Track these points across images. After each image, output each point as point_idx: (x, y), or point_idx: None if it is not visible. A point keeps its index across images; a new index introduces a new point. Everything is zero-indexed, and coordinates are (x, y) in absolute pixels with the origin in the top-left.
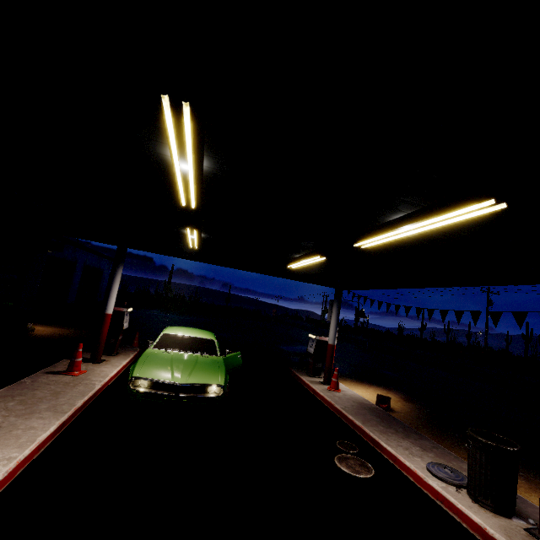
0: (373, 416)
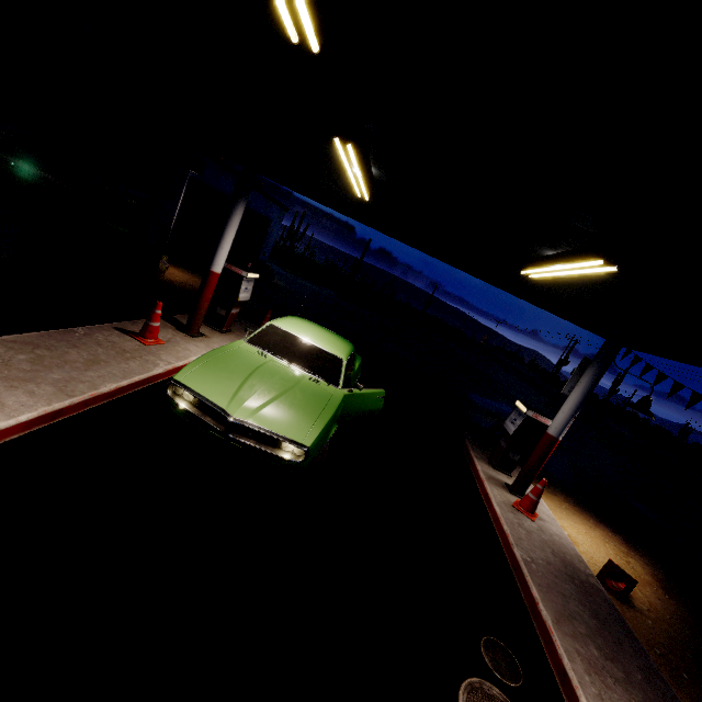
0: (584, 609)
